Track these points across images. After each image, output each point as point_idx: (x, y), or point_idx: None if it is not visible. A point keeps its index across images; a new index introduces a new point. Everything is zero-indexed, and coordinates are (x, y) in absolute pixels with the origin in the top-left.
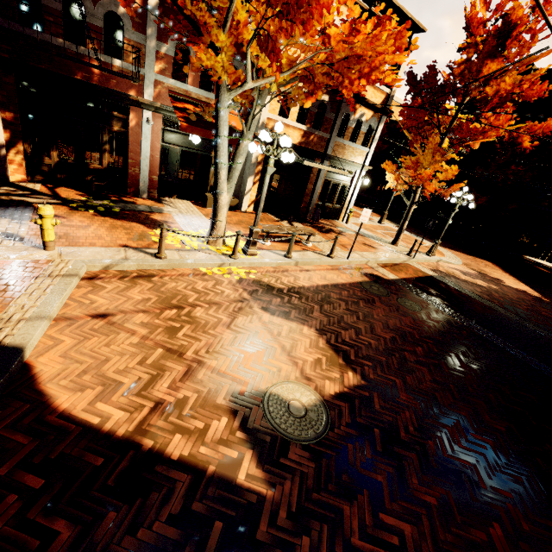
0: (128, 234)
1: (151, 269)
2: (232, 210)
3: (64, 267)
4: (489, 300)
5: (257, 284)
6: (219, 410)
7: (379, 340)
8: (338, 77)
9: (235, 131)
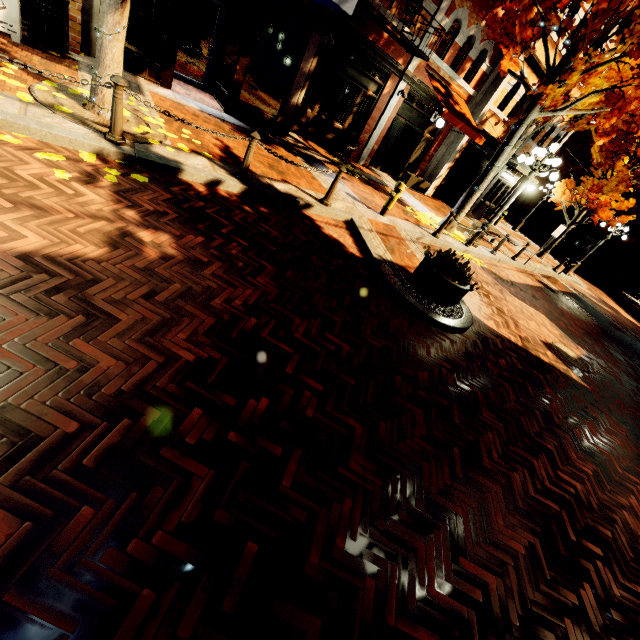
0: (397, 208)
1: (434, 245)
2: (421, 192)
3: (406, 234)
4: (618, 324)
5: (492, 273)
6: (543, 347)
7: (578, 332)
8: (634, 127)
9: (468, 120)
